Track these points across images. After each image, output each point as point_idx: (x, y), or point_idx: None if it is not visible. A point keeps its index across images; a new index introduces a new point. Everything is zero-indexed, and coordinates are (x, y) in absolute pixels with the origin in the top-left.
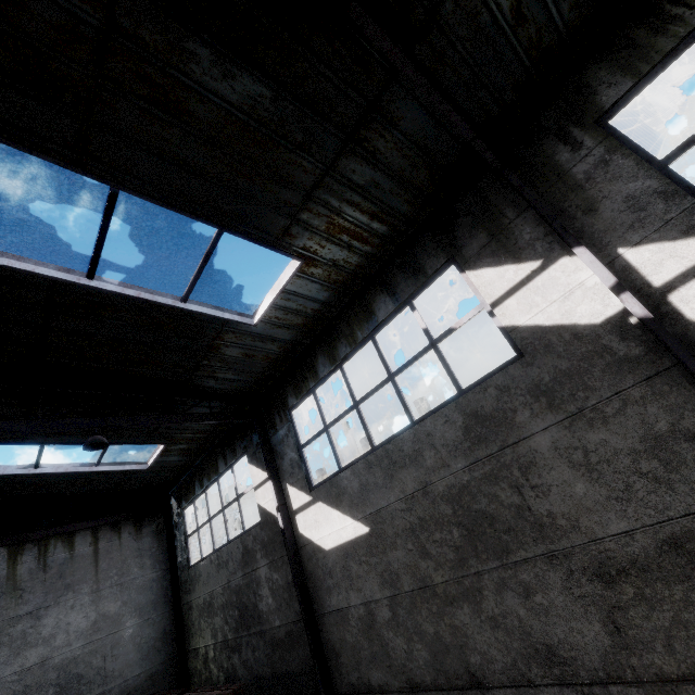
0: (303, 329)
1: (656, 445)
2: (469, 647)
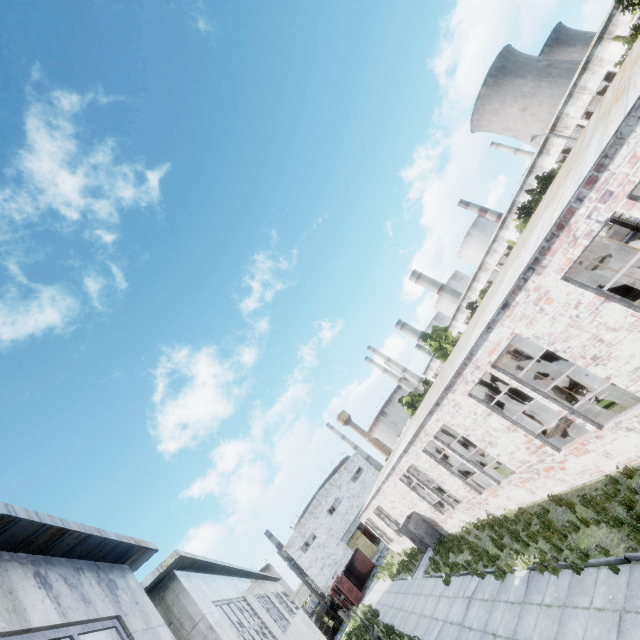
0: None
1: None
2: None
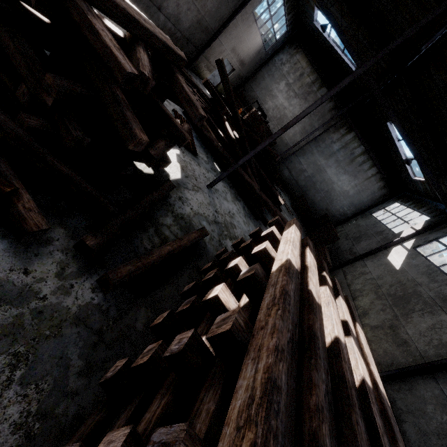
0: None
1: (444, 345)
2: (363, 297)
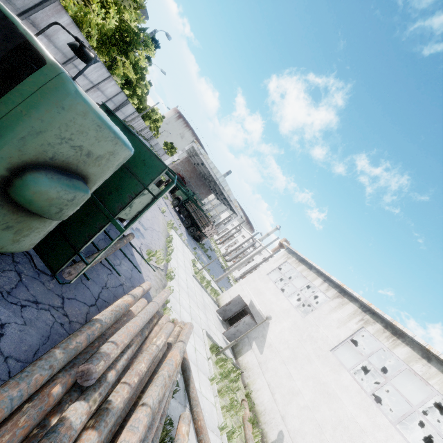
0: None
1: None
2: None
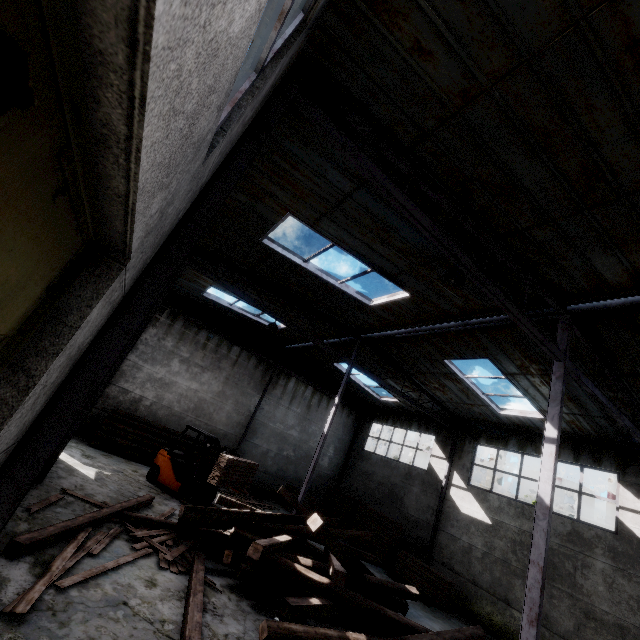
0: (516, 425)
1: None
2: (512, 591)
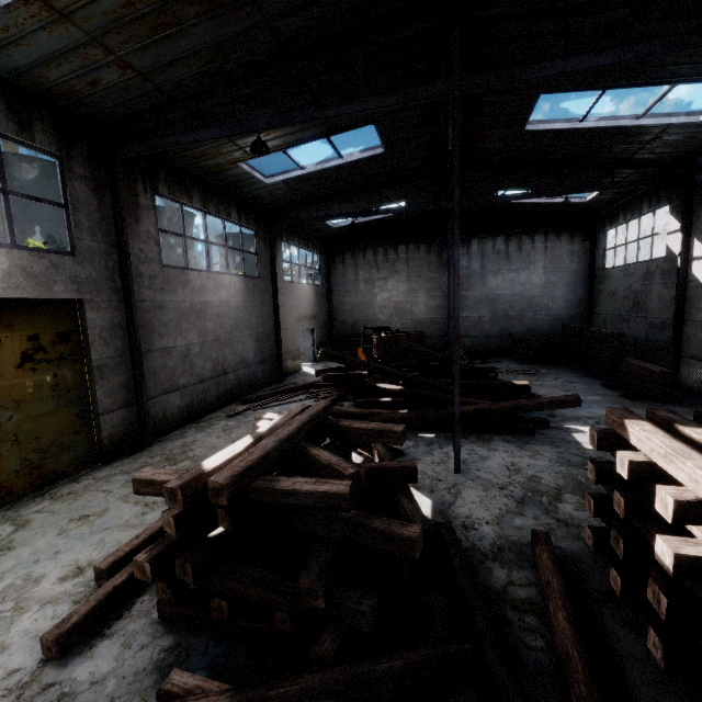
0: None
1: None
2: None
